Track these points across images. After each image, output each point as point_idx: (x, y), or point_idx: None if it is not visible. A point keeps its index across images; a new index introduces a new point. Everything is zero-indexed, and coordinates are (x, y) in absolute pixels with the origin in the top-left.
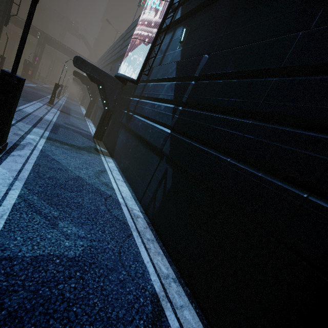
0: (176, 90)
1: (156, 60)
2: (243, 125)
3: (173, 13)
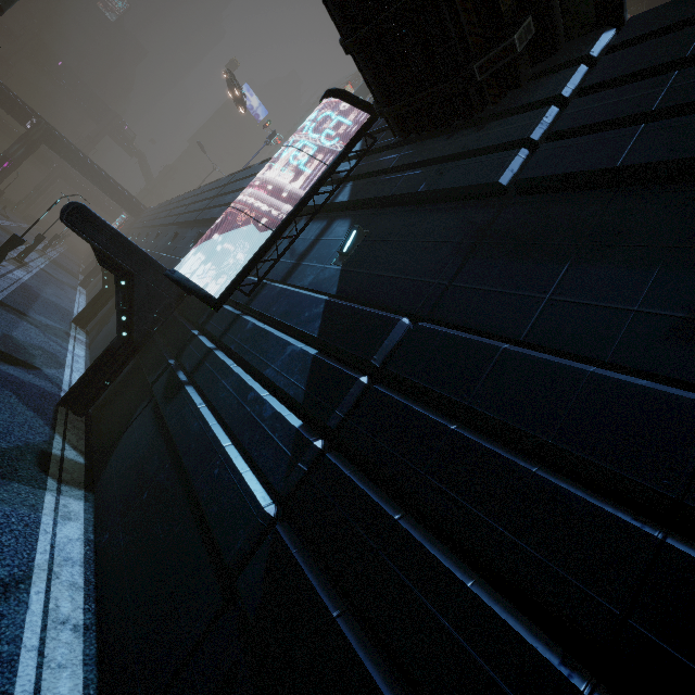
0: (314, 380)
1: (276, 266)
2: (553, 688)
3: (334, 188)
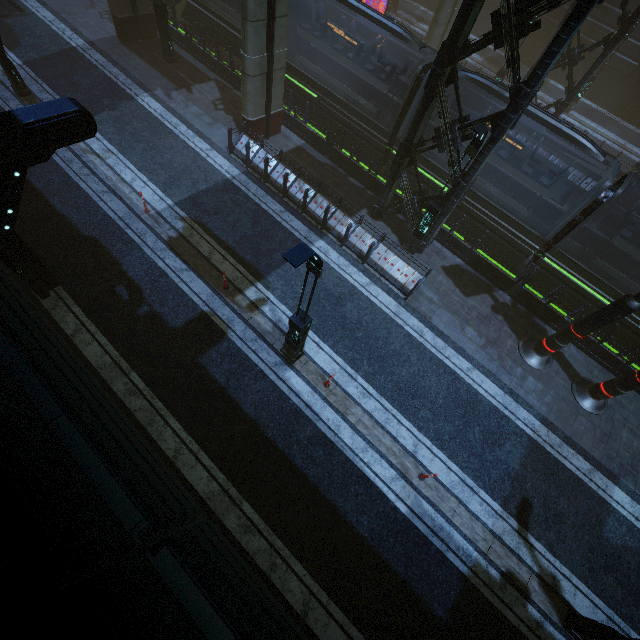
0: None
1: None
2: None
3: None
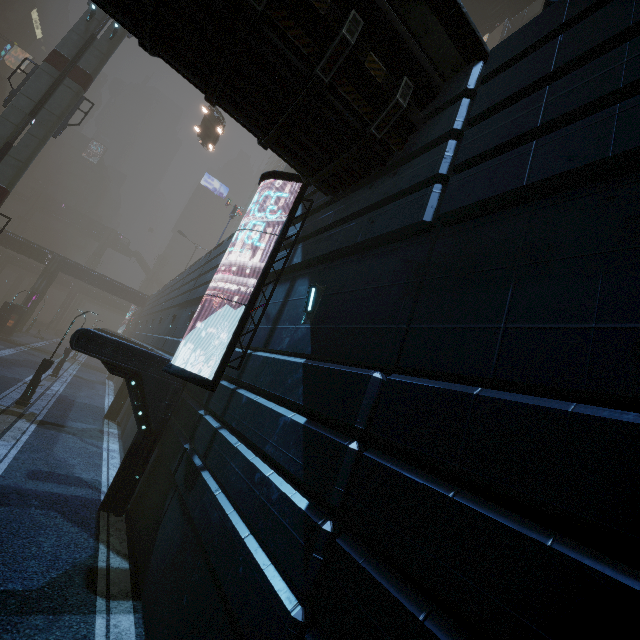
0: (309, 453)
1: (257, 333)
2: None
3: (288, 253)
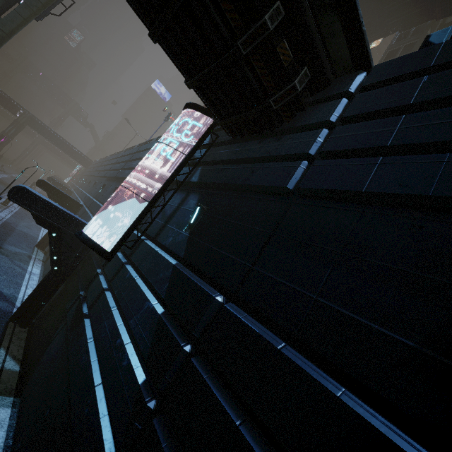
0: (156, 340)
1: (153, 224)
2: None
3: (190, 171)
